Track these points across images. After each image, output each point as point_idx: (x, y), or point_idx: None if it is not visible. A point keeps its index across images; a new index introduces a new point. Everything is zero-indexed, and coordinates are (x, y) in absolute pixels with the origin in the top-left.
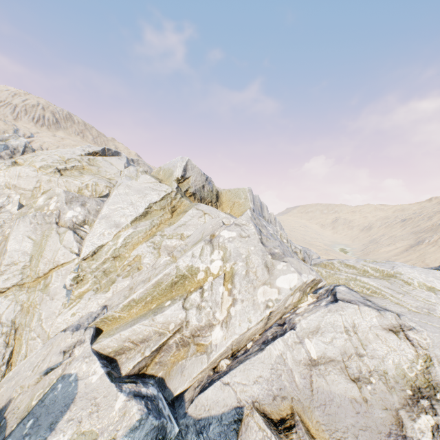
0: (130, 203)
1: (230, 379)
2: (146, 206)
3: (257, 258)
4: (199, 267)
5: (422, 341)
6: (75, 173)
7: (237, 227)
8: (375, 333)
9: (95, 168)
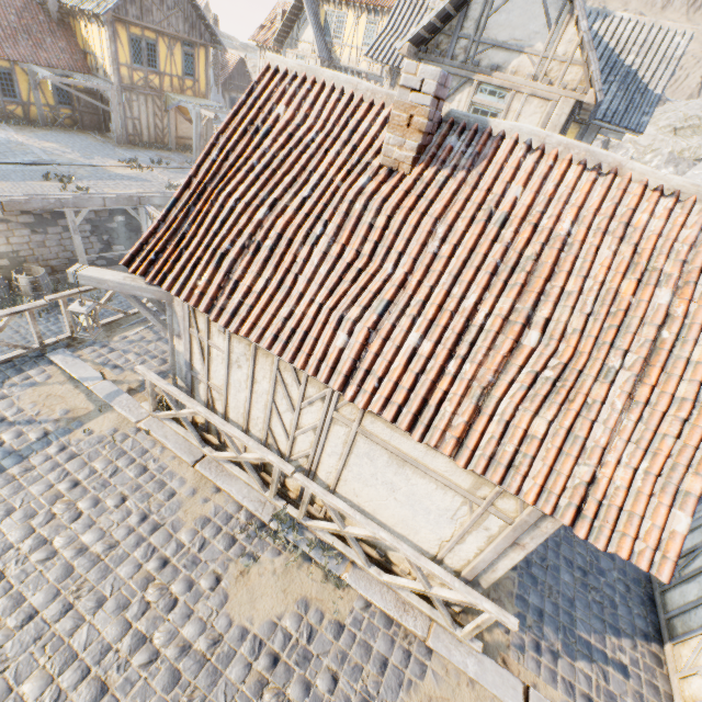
0: None
1: None
2: None
3: None
4: None
5: None
6: (687, 133)
7: None
8: None
9: None
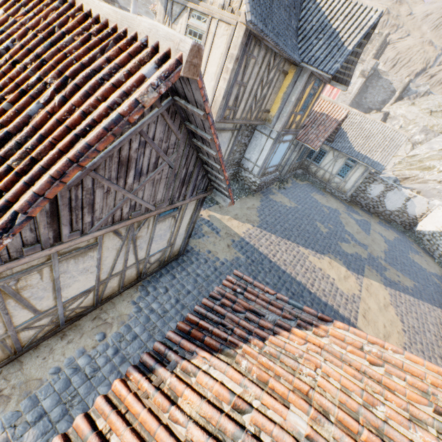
0: None
1: (414, 185)
2: None
3: None
4: (436, 167)
5: None
6: (438, 115)
7: None
8: None
9: None
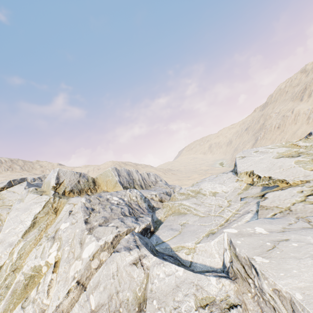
0: (20, 222)
1: None
2: (32, 218)
3: (76, 238)
4: (41, 264)
5: (148, 263)
6: None
7: (71, 217)
8: (126, 270)
9: (1, 201)
